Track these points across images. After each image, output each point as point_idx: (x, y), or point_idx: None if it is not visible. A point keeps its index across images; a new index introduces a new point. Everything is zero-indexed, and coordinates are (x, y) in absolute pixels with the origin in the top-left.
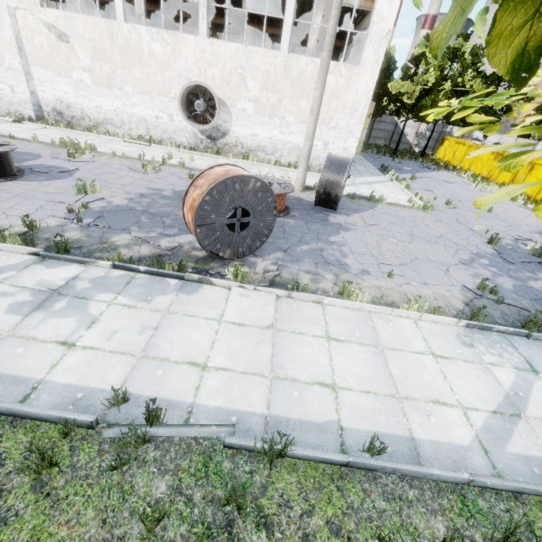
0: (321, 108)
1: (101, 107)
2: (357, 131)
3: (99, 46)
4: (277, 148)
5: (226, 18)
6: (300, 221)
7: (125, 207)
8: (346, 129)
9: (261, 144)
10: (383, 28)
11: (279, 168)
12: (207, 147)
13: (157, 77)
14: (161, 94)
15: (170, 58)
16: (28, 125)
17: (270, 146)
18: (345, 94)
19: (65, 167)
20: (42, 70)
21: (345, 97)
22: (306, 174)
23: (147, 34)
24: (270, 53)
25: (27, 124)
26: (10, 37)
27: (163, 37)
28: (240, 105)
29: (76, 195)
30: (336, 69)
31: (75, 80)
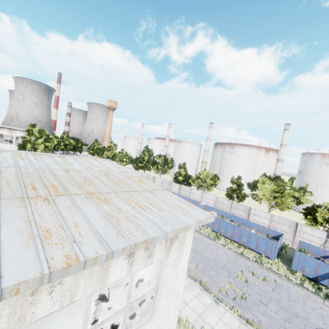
0: None
1: None
2: None
3: None
4: None
5: None
6: None
7: None
8: None
9: None
10: None
11: None
12: None
13: None
14: None
15: None
16: None
17: None
18: None
19: None
20: None
21: None
22: None
23: None
24: (10, 145)
25: None
26: None
27: None
28: None
29: None
30: None
31: None
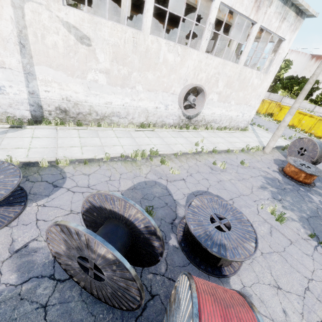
0: (247, 96)
1: (110, 102)
2: (257, 106)
3: (121, 51)
4: (221, 119)
5: (218, 40)
6: (319, 182)
7: (302, 218)
8: (253, 106)
9: (214, 118)
10: (282, 56)
11: (225, 132)
12: (185, 124)
13: (164, 78)
14: (164, 91)
15: (177, 65)
16: (39, 131)
17: (219, 118)
18: (258, 88)
19: (199, 190)
20: (50, 70)
21: (258, 90)
22: (237, 133)
23: (166, 46)
24: (235, 65)
25: (35, 130)
26: (8, 31)
27: (177, 49)
28: (210, 96)
29: (280, 224)
30: (259, 76)
31: (89, 81)
